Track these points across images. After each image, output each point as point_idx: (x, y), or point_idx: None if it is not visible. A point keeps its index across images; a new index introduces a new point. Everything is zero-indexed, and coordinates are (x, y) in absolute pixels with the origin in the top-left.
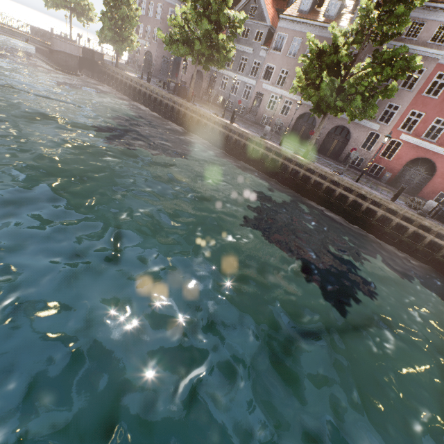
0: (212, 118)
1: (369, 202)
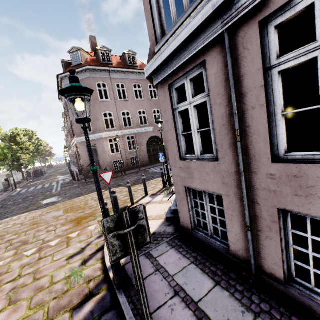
0: None
1: None
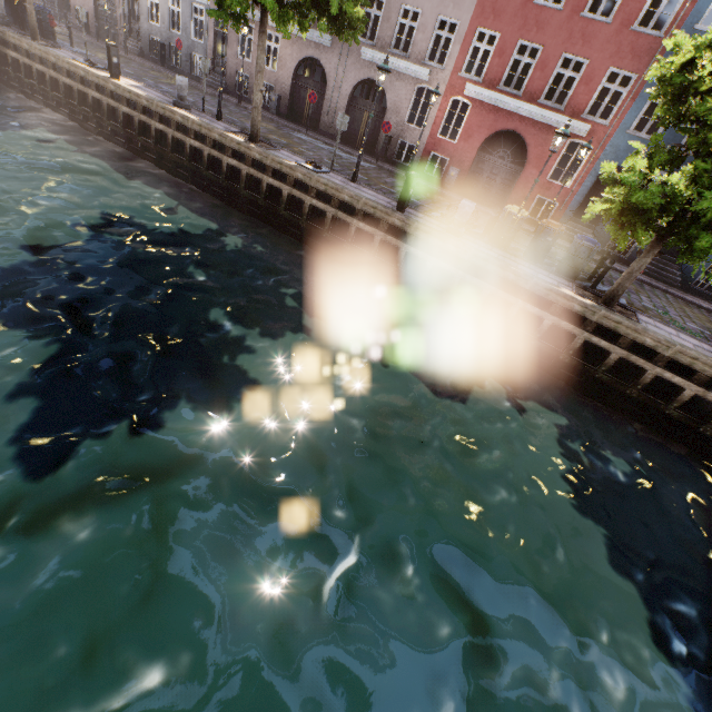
0: (73, 68)
1: (360, 218)
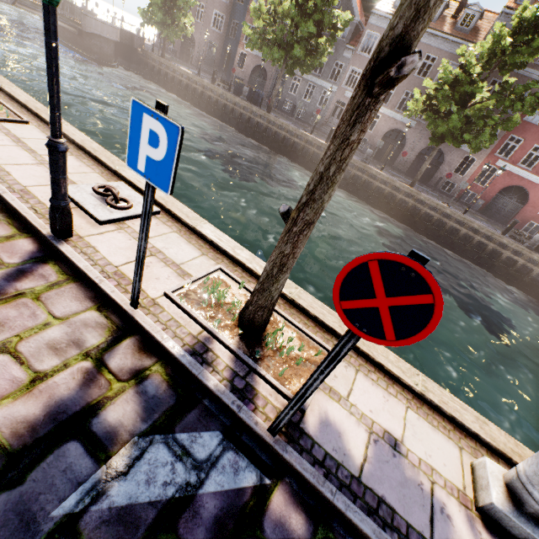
0: (304, 136)
1: (480, 236)
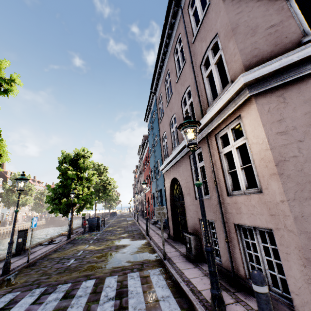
0: None
1: None
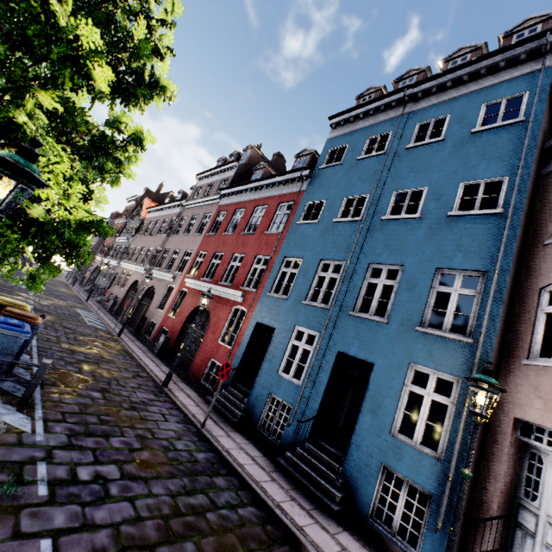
0: None
1: None
